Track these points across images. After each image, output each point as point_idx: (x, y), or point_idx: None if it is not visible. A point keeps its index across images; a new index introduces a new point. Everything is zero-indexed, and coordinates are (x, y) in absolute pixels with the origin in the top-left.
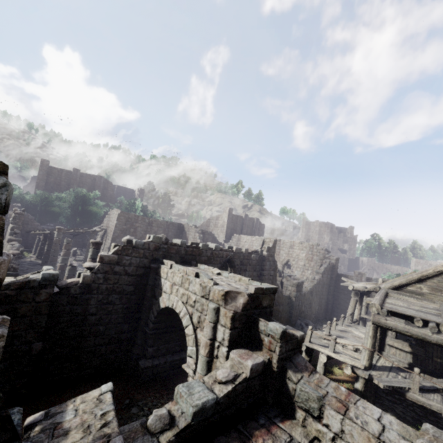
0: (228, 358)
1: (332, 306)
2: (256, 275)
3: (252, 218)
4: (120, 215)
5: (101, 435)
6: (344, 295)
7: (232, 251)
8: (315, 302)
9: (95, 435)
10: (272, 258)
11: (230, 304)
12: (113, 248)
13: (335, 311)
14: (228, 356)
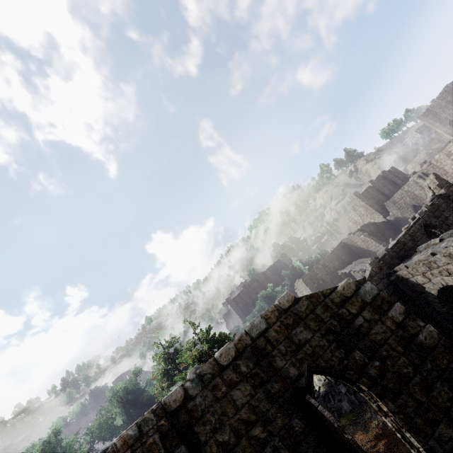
0: None
1: None
2: None
3: (378, 176)
4: (304, 281)
5: None
6: None
7: (418, 219)
8: None
9: None
10: (452, 187)
11: None
12: None
13: None
14: None
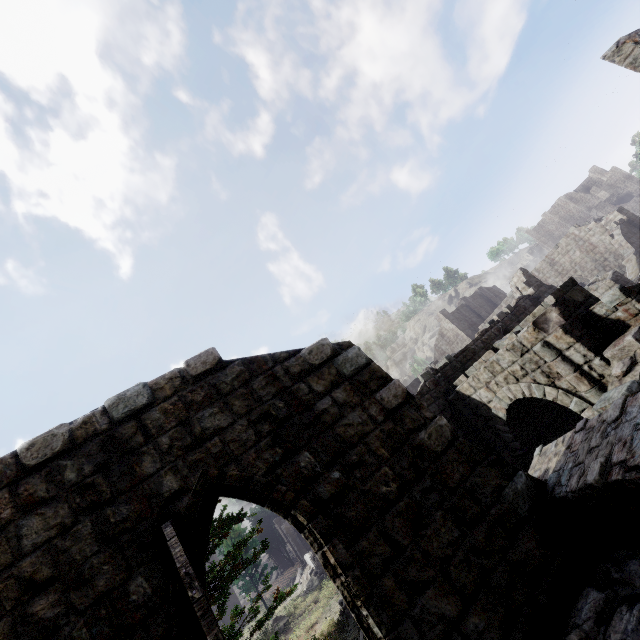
0: (610, 364)
1: None
2: None
3: (473, 294)
4: None
5: (567, 441)
6: None
7: (497, 322)
8: None
9: (564, 445)
10: (544, 287)
11: (549, 328)
12: None
13: None
14: (608, 362)
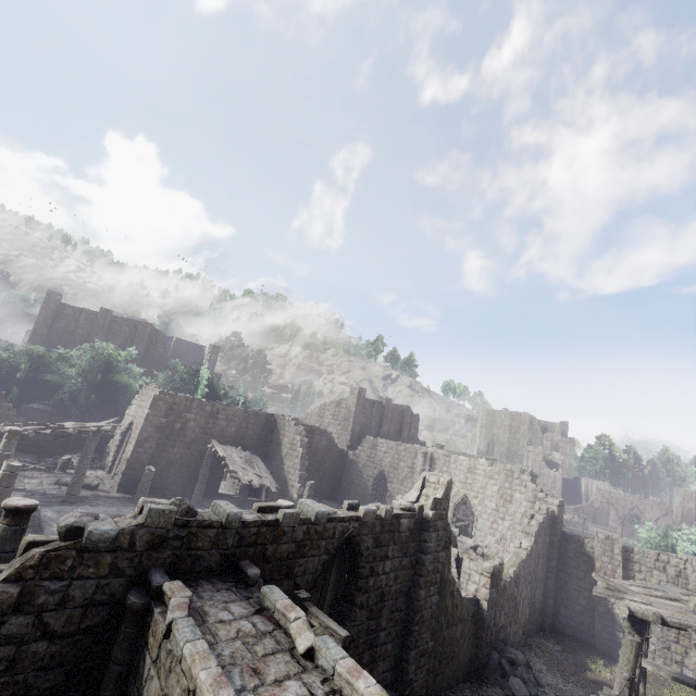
0: None
1: (555, 601)
2: (408, 565)
3: (400, 405)
4: (157, 398)
5: None
6: (578, 581)
7: (356, 519)
8: (524, 600)
9: None
10: (442, 522)
11: None
12: (21, 553)
13: (561, 614)
14: None
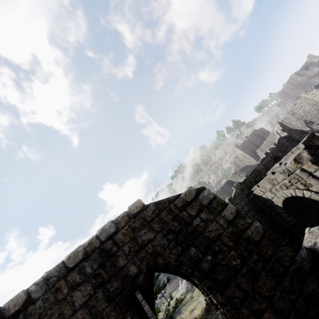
0: None
1: None
2: None
3: (251, 134)
4: None
5: None
6: None
7: (269, 153)
8: None
9: None
10: (292, 131)
11: (303, 161)
12: None
13: None
14: None
